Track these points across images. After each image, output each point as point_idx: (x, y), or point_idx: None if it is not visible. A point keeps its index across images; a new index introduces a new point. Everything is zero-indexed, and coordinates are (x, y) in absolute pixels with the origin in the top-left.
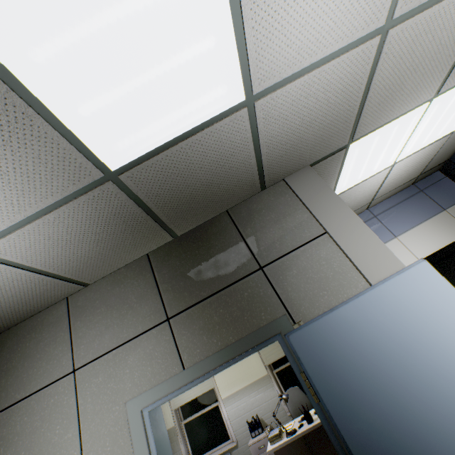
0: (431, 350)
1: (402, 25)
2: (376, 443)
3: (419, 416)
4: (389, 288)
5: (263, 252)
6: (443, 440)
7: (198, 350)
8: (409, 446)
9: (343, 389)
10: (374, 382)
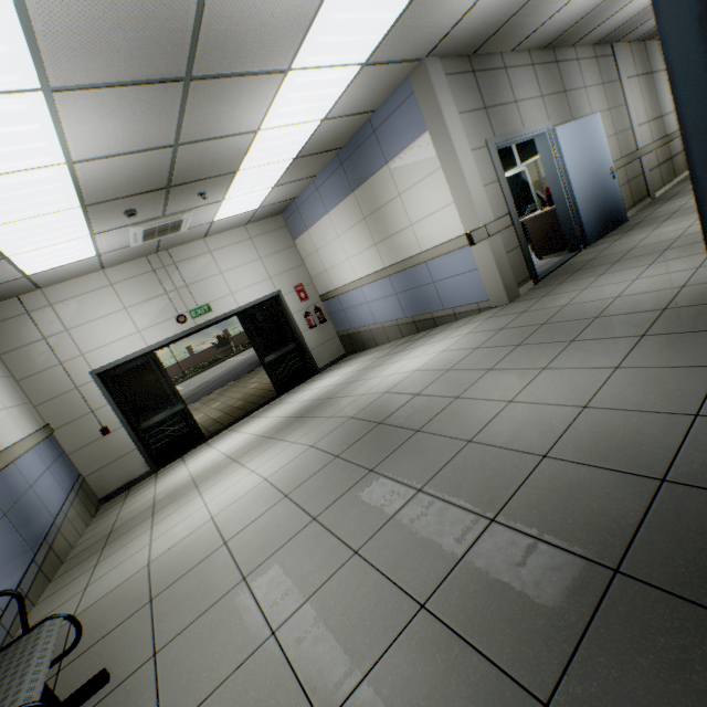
0: None
1: None
2: None
3: None
4: None
5: None
6: None
7: None
8: None
9: None
10: None
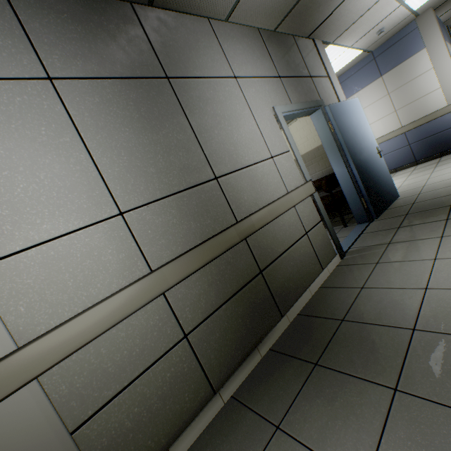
0: (358, 122)
1: None
2: (349, 142)
3: (356, 138)
4: (351, 102)
5: (310, 70)
6: (360, 144)
7: (295, 99)
8: (354, 144)
9: (342, 127)
10: (348, 127)
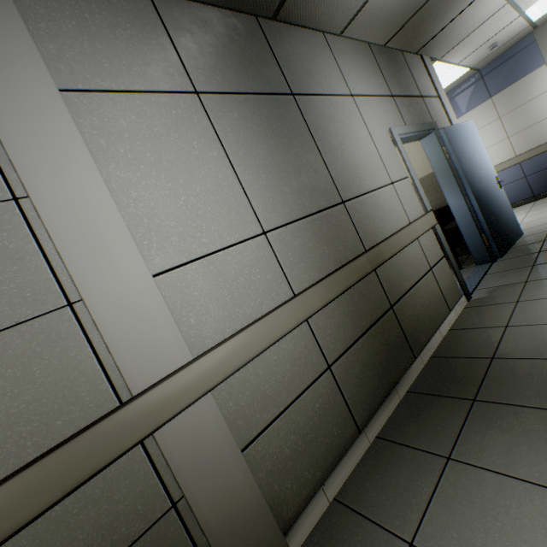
0: (475, 148)
1: (508, 6)
2: (467, 170)
3: (474, 165)
4: (466, 125)
5: (421, 89)
6: (478, 172)
7: (409, 121)
8: (472, 172)
9: (459, 152)
10: (465, 153)
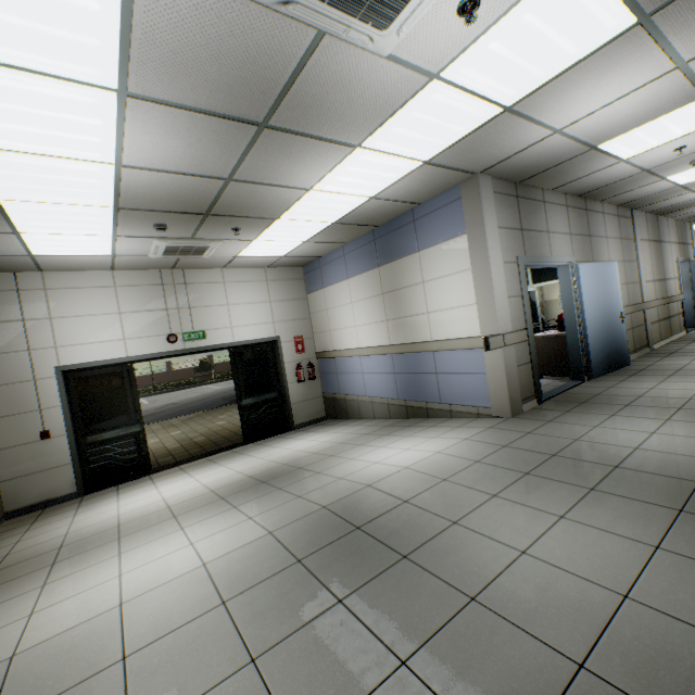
0: None
1: None
2: None
3: None
4: None
5: (686, 240)
6: None
7: (681, 255)
8: None
9: None
10: None
